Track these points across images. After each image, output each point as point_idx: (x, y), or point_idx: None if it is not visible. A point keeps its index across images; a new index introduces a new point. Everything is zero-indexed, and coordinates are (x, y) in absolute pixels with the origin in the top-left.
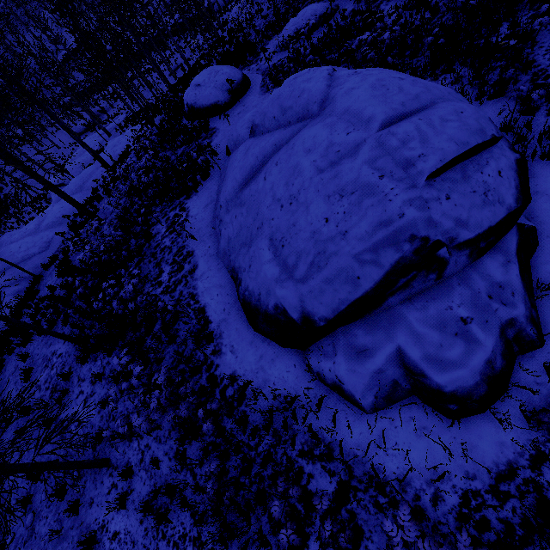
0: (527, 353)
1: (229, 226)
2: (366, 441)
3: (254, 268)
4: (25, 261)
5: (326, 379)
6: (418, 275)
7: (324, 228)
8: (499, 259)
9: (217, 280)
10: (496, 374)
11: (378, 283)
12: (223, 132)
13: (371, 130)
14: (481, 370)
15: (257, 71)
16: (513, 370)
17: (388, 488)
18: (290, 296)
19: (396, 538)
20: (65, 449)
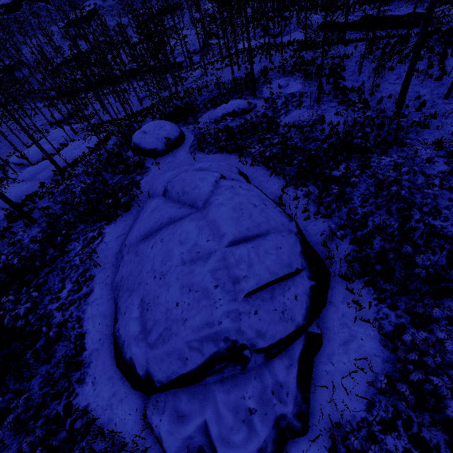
0: (295, 438)
1: (125, 266)
2: None
3: (126, 318)
4: None
5: (154, 431)
6: (229, 365)
7: (174, 309)
8: (286, 362)
9: (104, 309)
10: None
11: (199, 366)
12: (153, 174)
13: (222, 244)
14: None
15: (192, 132)
16: (283, 452)
17: None
18: (140, 355)
19: None
20: None
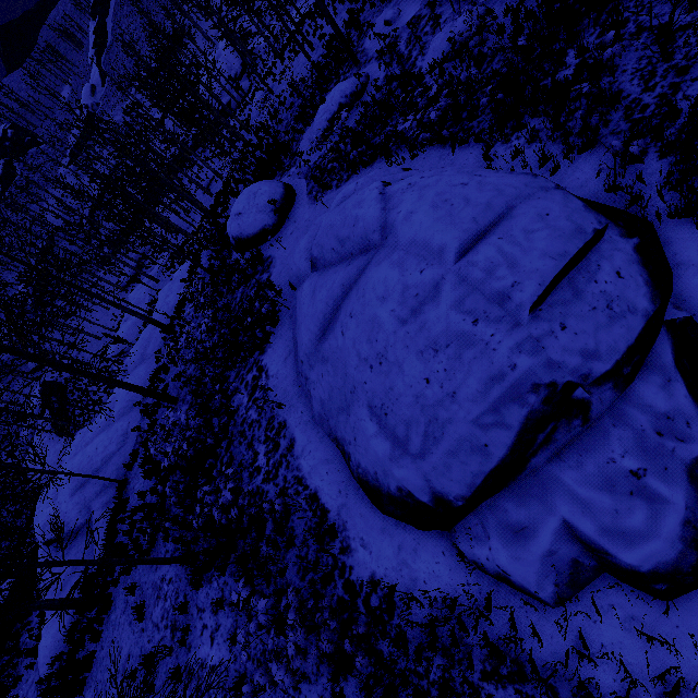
0: None
1: (318, 386)
2: (562, 647)
3: (361, 442)
4: (105, 464)
5: (487, 569)
6: (559, 425)
7: (427, 390)
8: (655, 380)
9: (322, 454)
10: None
11: (512, 447)
12: (281, 261)
13: (447, 263)
14: (680, 536)
15: (298, 176)
16: None
17: None
18: (411, 476)
19: None
20: None
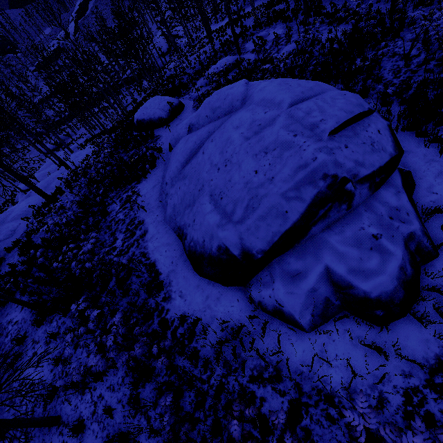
0: (427, 263)
1: (174, 196)
2: (309, 357)
3: (198, 221)
4: None
5: (267, 306)
6: (333, 206)
7: (254, 178)
8: (391, 190)
9: (165, 240)
10: (408, 279)
11: (303, 214)
12: (166, 137)
13: (282, 108)
14: (397, 276)
15: (189, 99)
16: (420, 278)
17: (336, 399)
18: (230, 235)
19: (359, 427)
20: (13, 414)
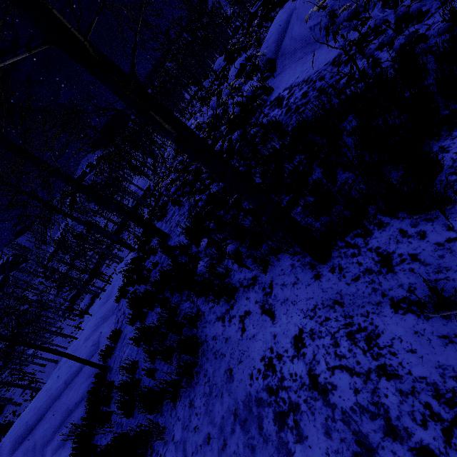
0: None
1: None
2: None
3: None
4: (70, 383)
5: None
6: None
7: None
8: None
9: None
10: None
11: None
12: None
13: None
14: None
15: None
16: None
17: None
18: None
19: None
20: None
